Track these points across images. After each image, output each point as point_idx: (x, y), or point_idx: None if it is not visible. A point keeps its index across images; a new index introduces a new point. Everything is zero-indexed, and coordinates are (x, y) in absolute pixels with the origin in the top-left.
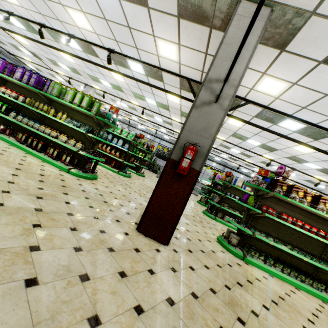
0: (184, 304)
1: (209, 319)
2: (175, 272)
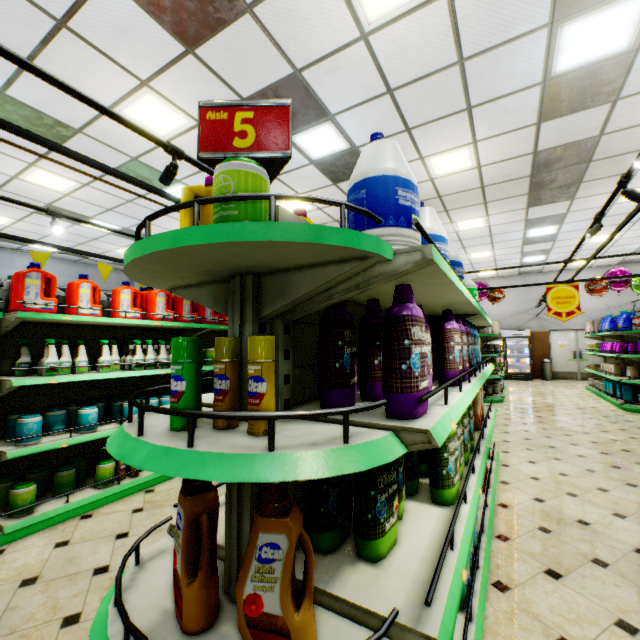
0: None
1: None
2: None
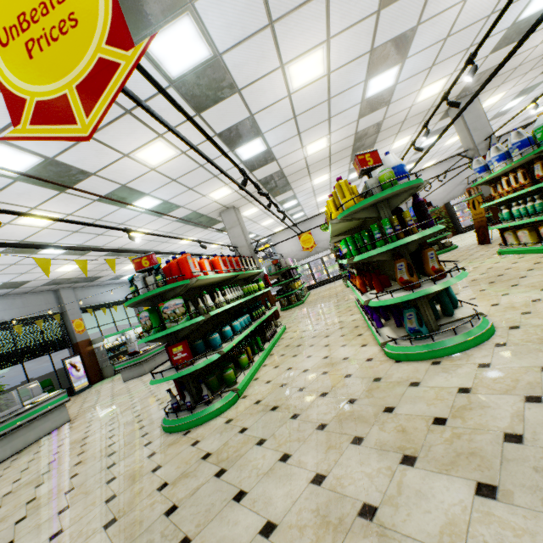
0: None
1: None
2: None
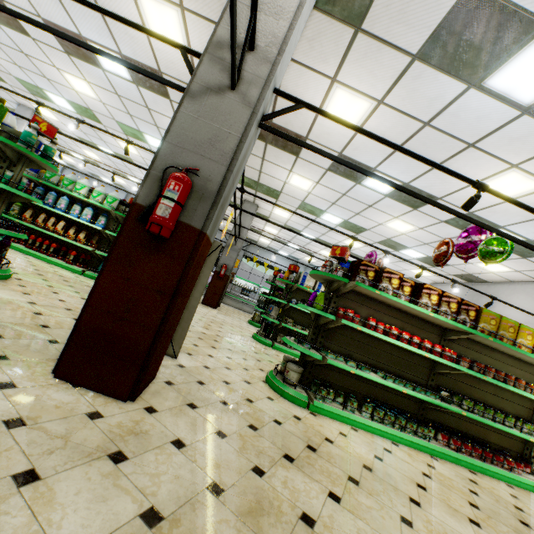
0: None
1: None
2: (120, 462)
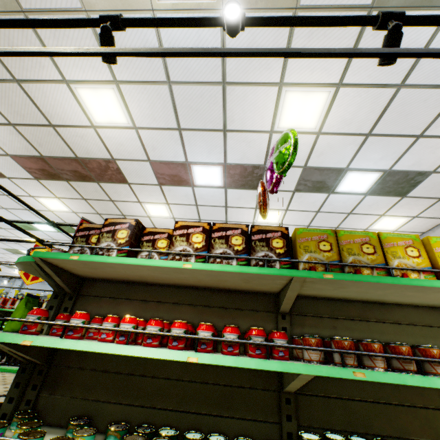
0: None
1: None
2: None
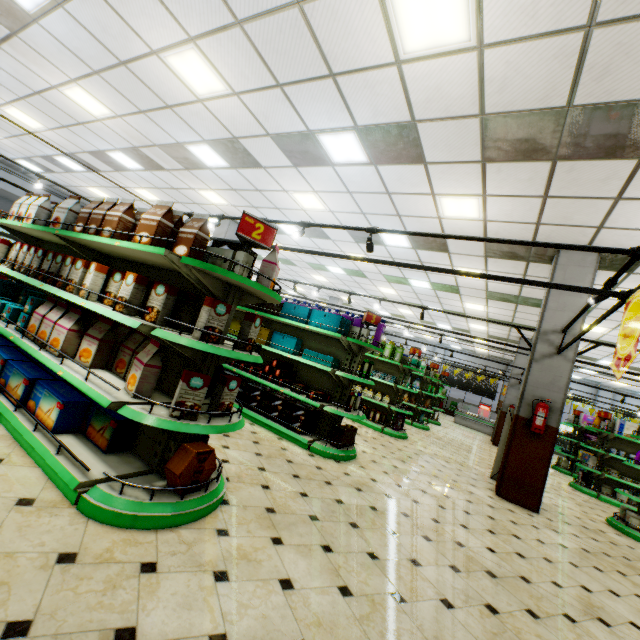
0: (576, 550)
1: (604, 564)
2: (558, 533)
